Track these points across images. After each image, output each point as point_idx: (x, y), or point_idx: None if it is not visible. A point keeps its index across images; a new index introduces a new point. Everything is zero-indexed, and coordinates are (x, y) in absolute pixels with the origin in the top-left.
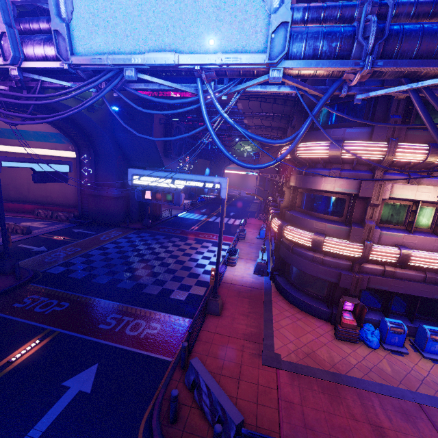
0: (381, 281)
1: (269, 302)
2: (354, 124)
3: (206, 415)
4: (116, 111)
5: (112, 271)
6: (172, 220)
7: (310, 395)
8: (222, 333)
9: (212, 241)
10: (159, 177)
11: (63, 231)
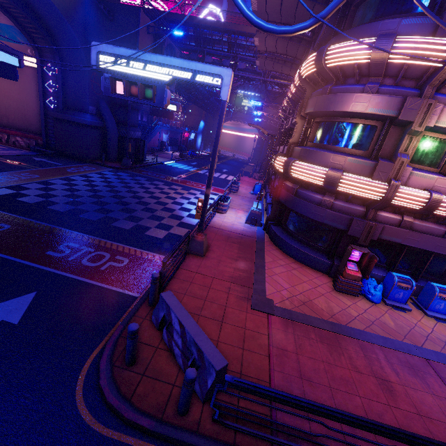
0: (396, 232)
1: (261, 249)
2: (413, 15)
3: (176, 357)
4: (89, 4)
5: (76, 201)
6: (157, 166)
7: (307, 343)
8: (204, 274)
9: (201, 190)
10: (136, 60)
11: (20, 157)
